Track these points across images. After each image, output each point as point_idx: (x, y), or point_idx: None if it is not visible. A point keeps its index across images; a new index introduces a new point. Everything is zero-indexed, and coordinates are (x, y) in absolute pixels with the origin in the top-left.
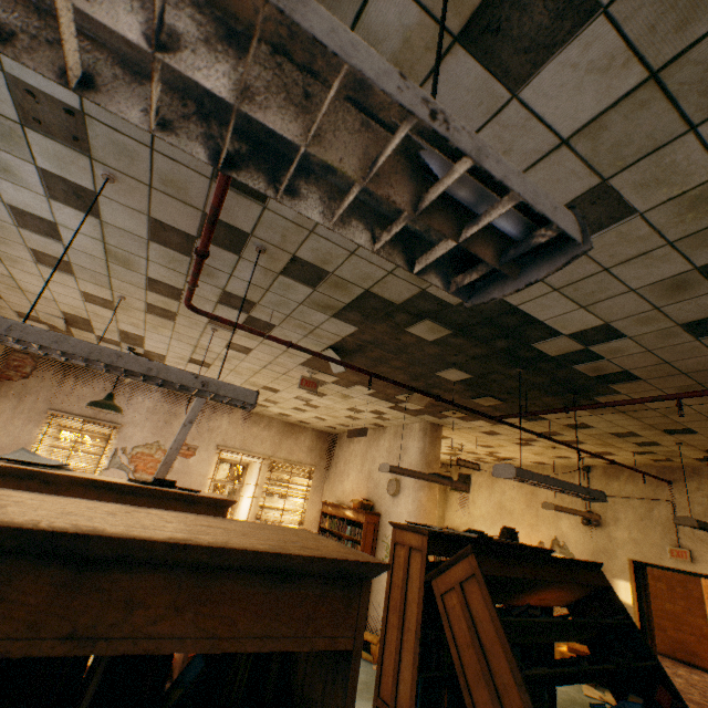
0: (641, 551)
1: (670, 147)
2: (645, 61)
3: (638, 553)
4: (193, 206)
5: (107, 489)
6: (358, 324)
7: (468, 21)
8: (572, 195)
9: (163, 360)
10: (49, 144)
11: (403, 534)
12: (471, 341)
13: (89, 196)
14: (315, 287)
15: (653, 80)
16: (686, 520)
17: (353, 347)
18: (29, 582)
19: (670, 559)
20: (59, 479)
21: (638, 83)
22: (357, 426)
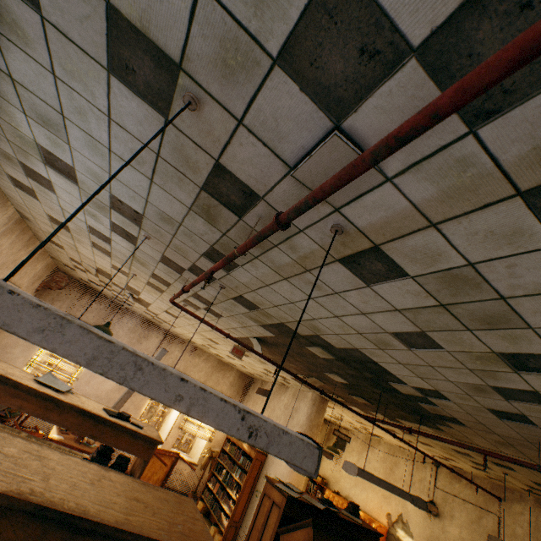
0: None
1: (459, 332)
2: (437, 299)
3: None
4: (188, 259)
5: (90, 417)
6: (276, 334)
7: (343, 257)
8: (405, 329)
9: (148, 304)
10: (121, 217)
11: (271, 489)
12: (348, 366)
13: (133, 236)
14: (251, 310)
15: (442, 306)
16: None
17: (271, 342)
18: (53, 534)
19: None
20: (65, 405)
21: (435, 304)
22: (269, 379)
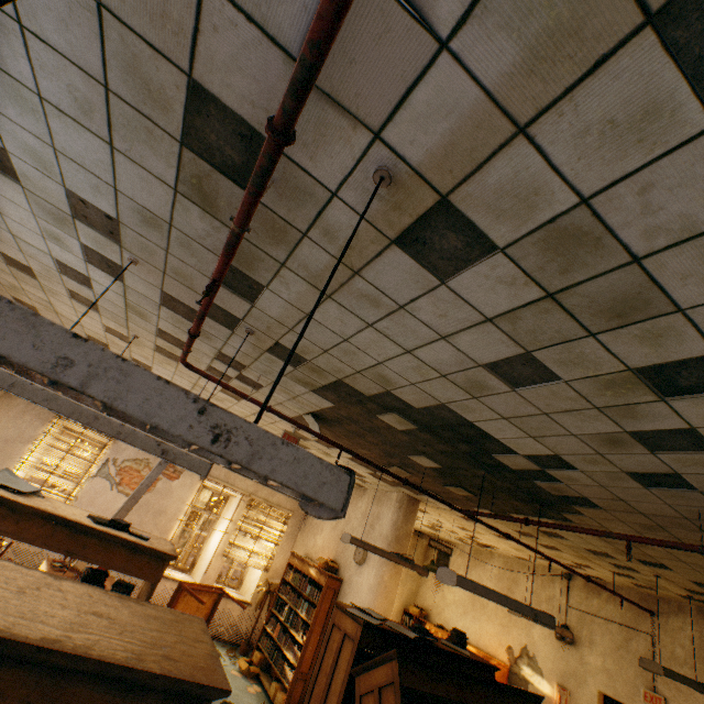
0: (613, 685)
1: (578, 342)
2: (541, 285)
3: (610, 687)
4: (196, 291)
5: (64, 525)
6: (335, 402)
7: (400, 234)
8: (503, 355)
9: None
10: (91, 231)
11: (342, 617)
12: (437, 438)
13: (117, 267)
14: (296, 366)
15: (551, 298)
16: (652, 665)
17: (332, 418)
18: None
19: (643, 703)
20: (24, 509)
21: (540, 297)
22: None
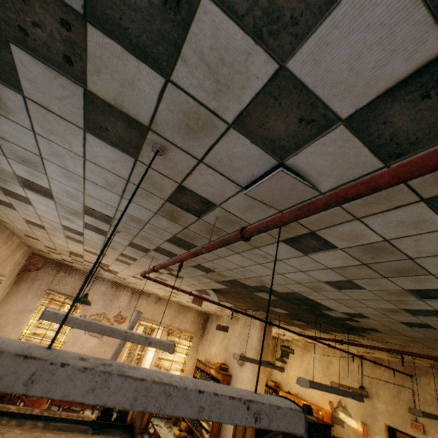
0: (392, 419)
1: (377, 279)
2: (360, 261)
3: (391, 421)
4: (153, 244)
5: None
6: (229, 286)
7: (285, 239)
8: (335, 279)
9: (117, 272)
10: (93, 219)
11: None
12: (289, 302)
13: (104, 231)
14: (208, 272)
15: (364, 264)
16: (416, 411)
17: (224, 291)
18: None
19: (411, 428)
20: None
21: (359, 264)
22: (222, 314)
